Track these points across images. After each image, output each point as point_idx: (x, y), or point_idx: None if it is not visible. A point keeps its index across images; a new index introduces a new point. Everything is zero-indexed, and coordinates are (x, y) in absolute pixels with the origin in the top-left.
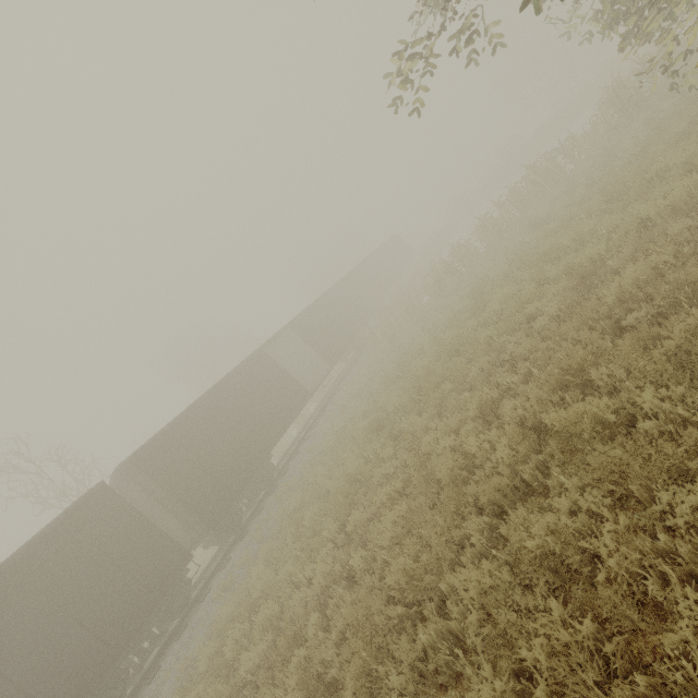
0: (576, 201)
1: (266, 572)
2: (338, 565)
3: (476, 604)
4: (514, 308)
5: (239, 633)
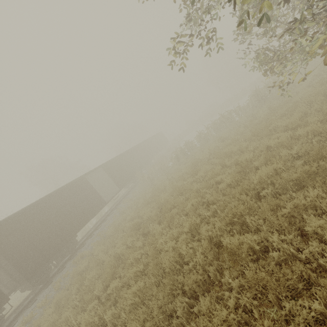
0: (239, 132)
1: (53, 315)
2: (97, 318)
3: None
4: (210, 176)
5: None
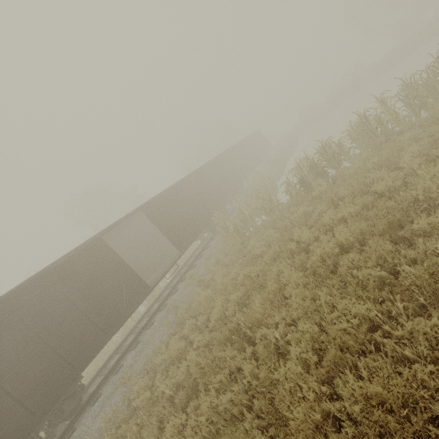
0: None
1: None
2: None
3: None
4: None
5: None
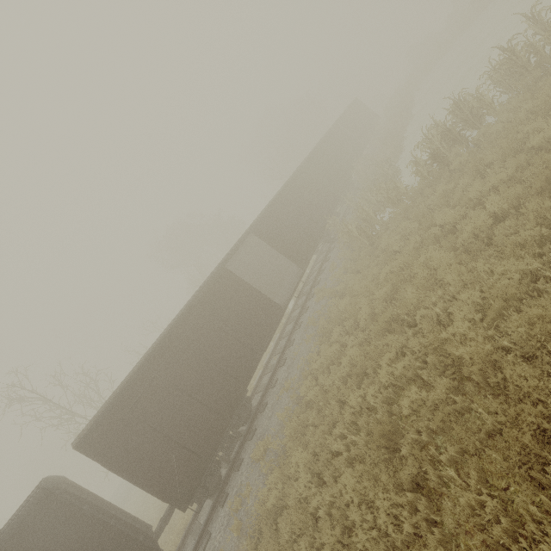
0: None
1: None
2: None
3: None
4: None
5: None
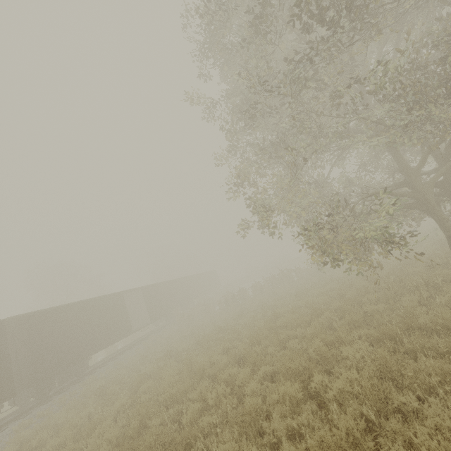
0: (290, 292)
1: (73, 410)
2: (131, 401)
3: (197, 394)
4: (251, 320)
5: (45, 434)
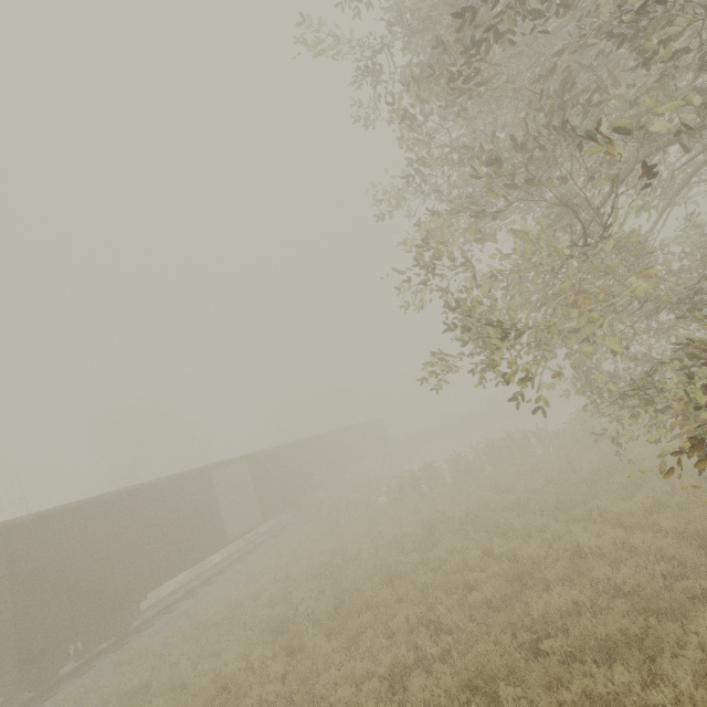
0: (536, 487)
1: None
2: None
3: None
4: (457, 565)
5: None
